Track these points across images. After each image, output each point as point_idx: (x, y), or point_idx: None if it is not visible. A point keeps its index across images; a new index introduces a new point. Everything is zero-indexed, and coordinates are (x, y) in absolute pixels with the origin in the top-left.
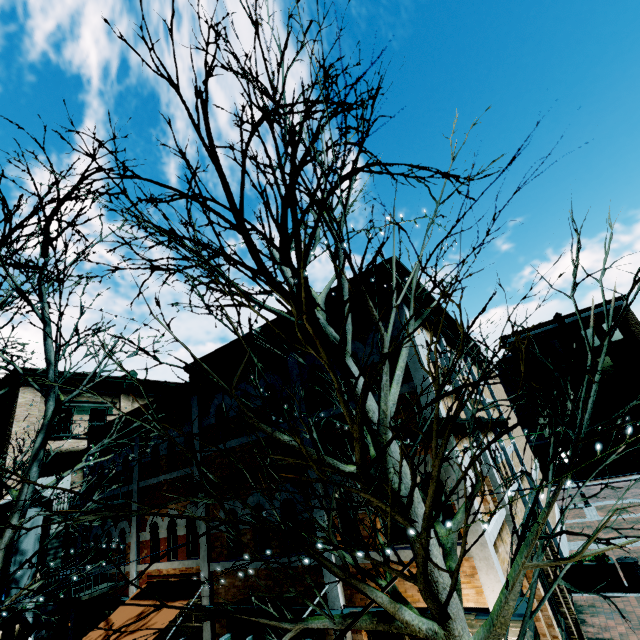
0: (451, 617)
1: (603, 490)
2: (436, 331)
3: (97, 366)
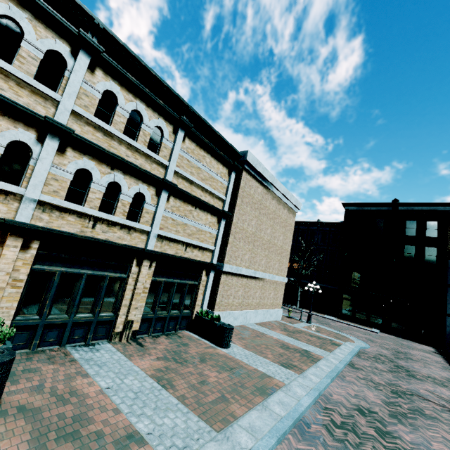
0: None
1: (339, 325)
2: (81, 47)
3: None
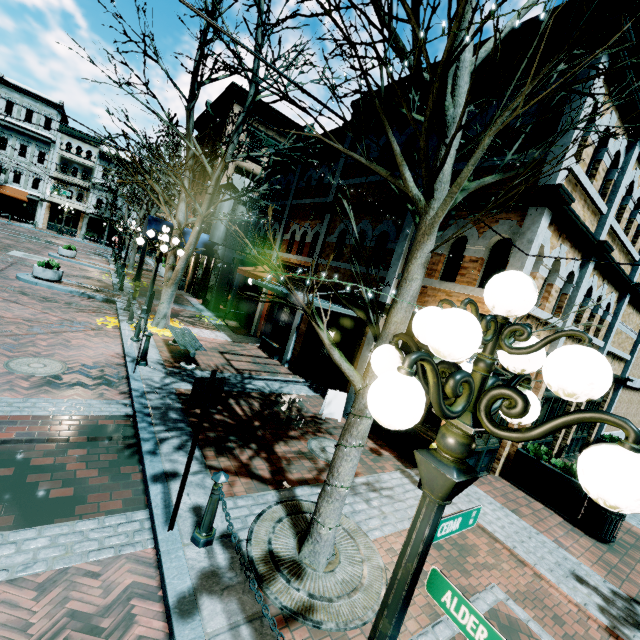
0: (434, 197)
1: None
2: (636, 135)
3: (287, 66)
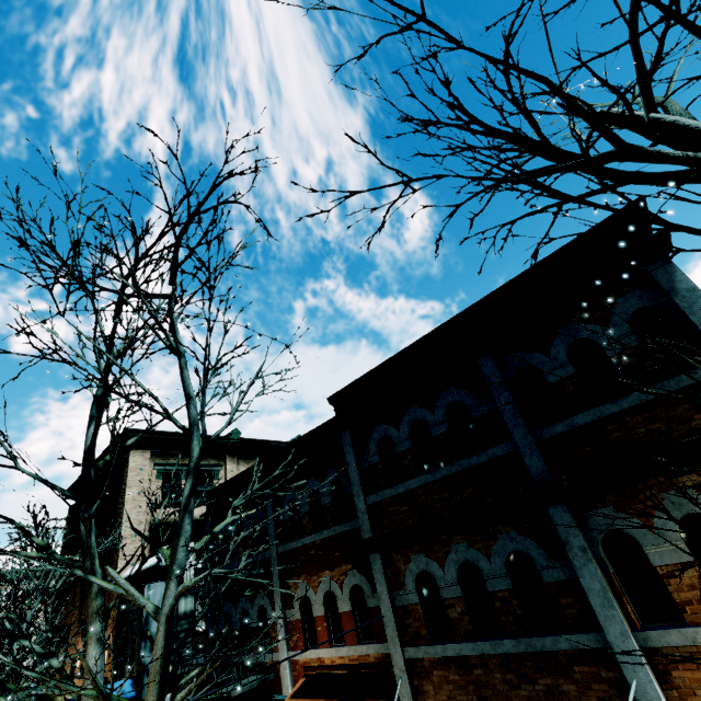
0: None
1: None
2: None
3: (243, 395)
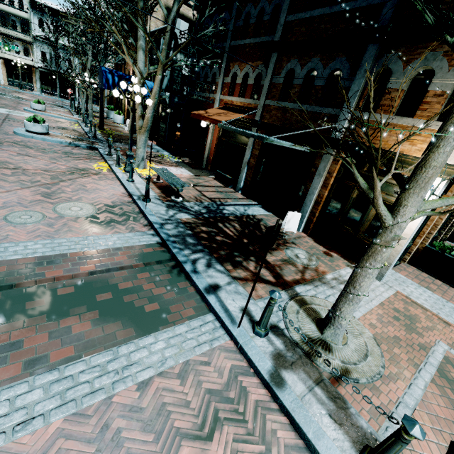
0: None
1: None
2: None
3: None
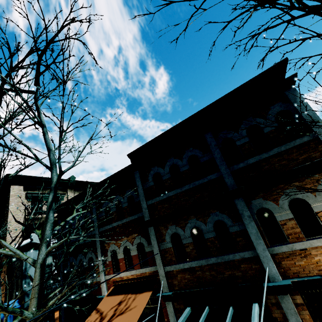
0: None
1: None
2: None
3: (83, 149)
